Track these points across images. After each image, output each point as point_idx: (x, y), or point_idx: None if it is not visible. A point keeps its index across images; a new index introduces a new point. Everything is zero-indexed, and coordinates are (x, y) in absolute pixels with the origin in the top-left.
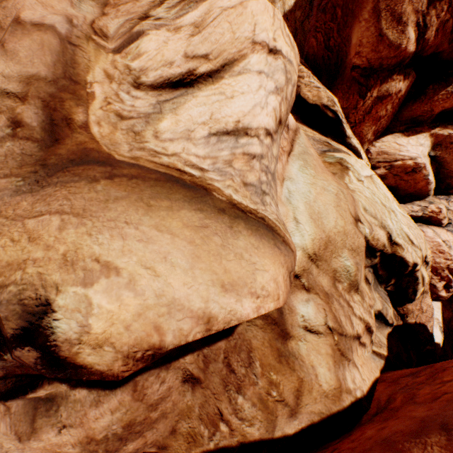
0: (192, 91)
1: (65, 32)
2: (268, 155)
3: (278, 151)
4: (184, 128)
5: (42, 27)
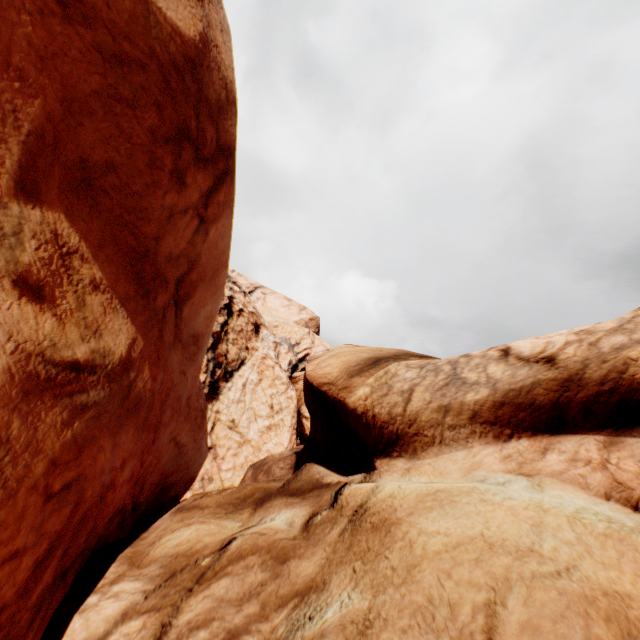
0: None
1: None
2: (474, 359)
3: (509, 383)
4: None
5: None
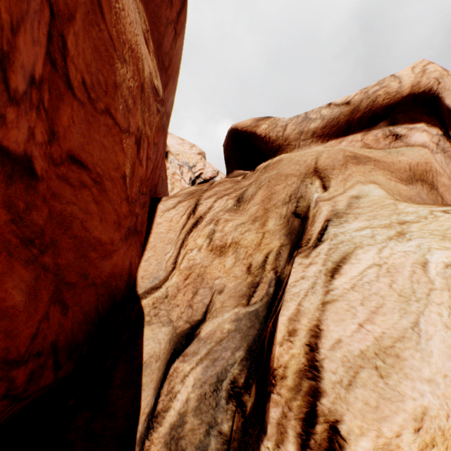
0: None
1: None
2: (315, 109)
3: (330, 116)
4: None
5: None
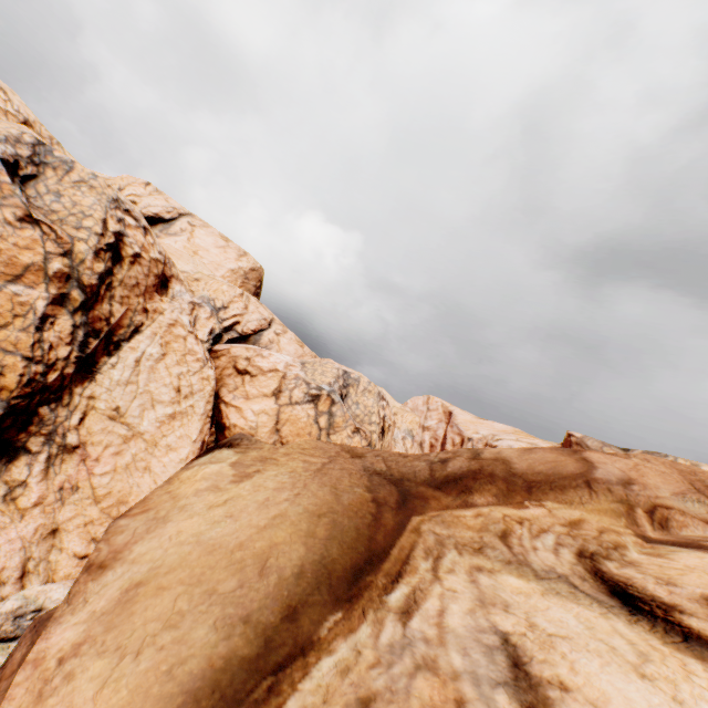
0: (617, 611)
1: (600, 477)
2: None
3: None
4: (510, 599)
5: (584, 461)
